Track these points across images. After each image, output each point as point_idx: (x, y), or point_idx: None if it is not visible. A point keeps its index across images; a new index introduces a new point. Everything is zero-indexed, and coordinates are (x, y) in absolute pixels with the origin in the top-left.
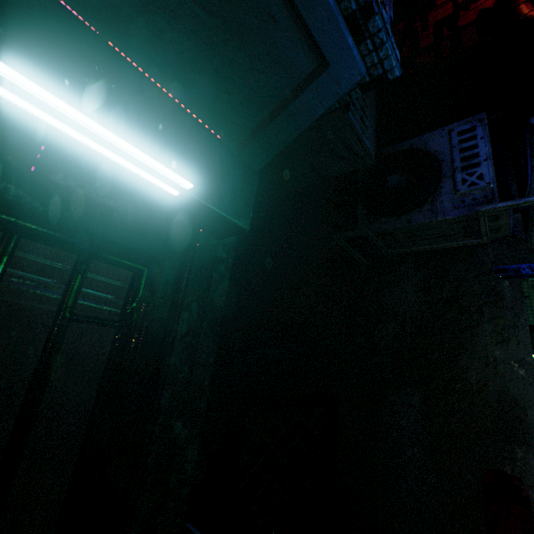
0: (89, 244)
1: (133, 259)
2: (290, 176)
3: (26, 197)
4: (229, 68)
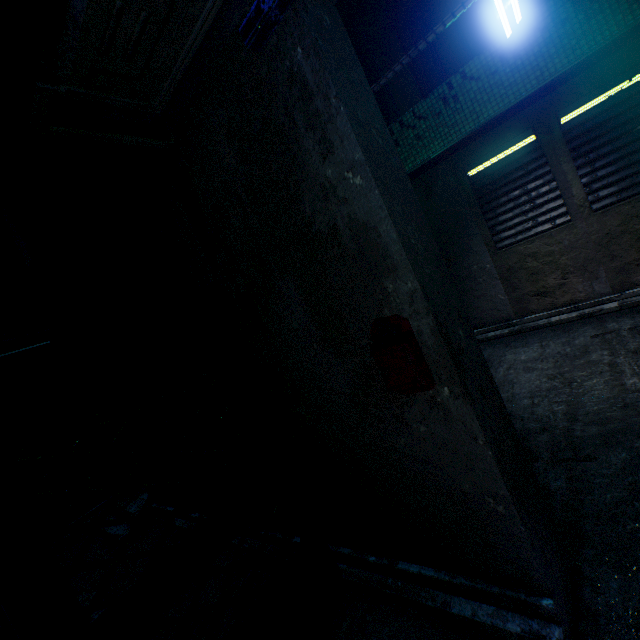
0: None
1: None
2: None
3: None
4: None
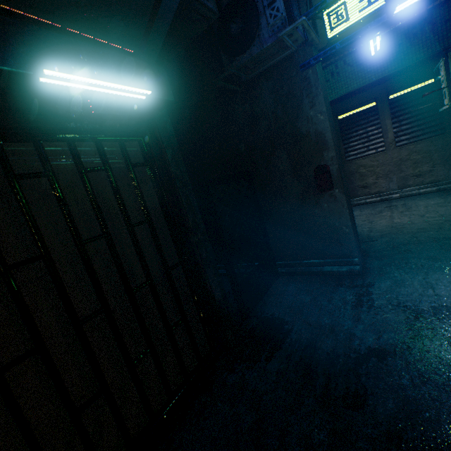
0: (119, 135)
1: (136, 136)
2: (171, 46)
3: (93, 125)
4: (118, 5)
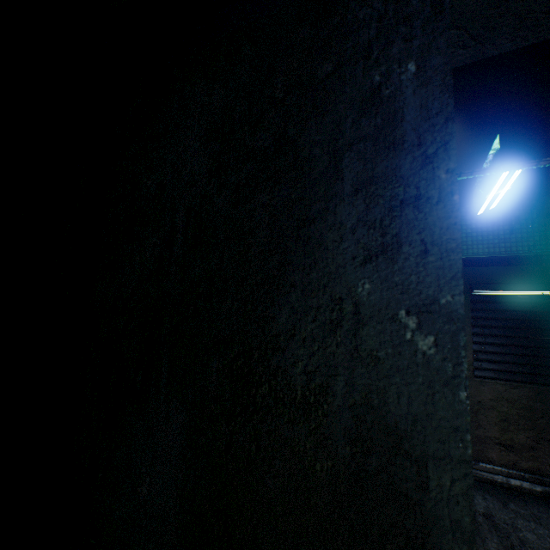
0: None
1: None
2: None
3: None
4: None
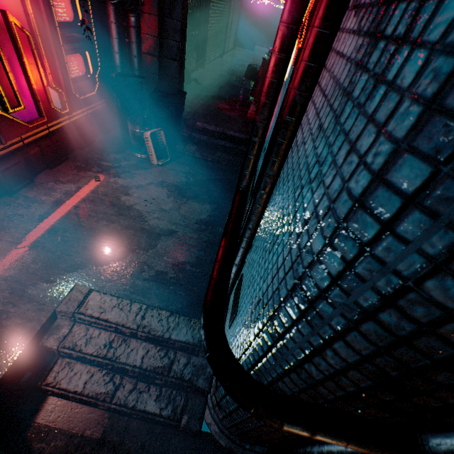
0: None
1: None
2: None
3: None
4: None
